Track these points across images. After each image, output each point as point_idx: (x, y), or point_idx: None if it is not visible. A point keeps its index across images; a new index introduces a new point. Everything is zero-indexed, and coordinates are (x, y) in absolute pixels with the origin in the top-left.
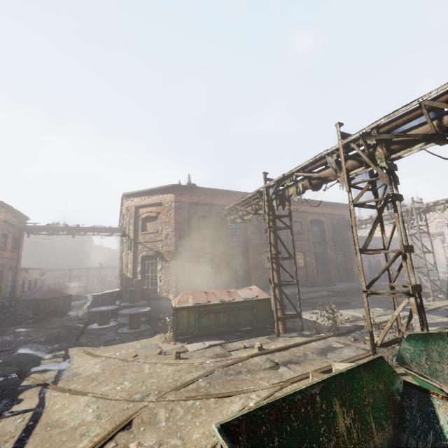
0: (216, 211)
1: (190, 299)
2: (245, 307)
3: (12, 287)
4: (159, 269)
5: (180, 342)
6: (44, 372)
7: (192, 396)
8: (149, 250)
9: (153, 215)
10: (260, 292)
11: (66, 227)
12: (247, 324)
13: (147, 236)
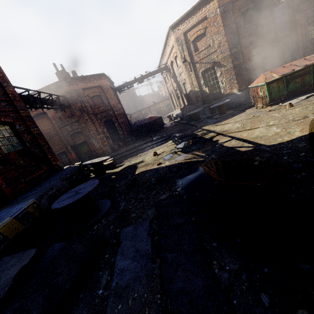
0: None
1: (273, 75)
2: None
3: (129, 123)
4: (219, 75)
5: (273, 105)
6: (206, 135)
7: None
8: (206, 65)
9: (201, 33)
10: None
11: (136, 79)
12: None
13: (201, 54)
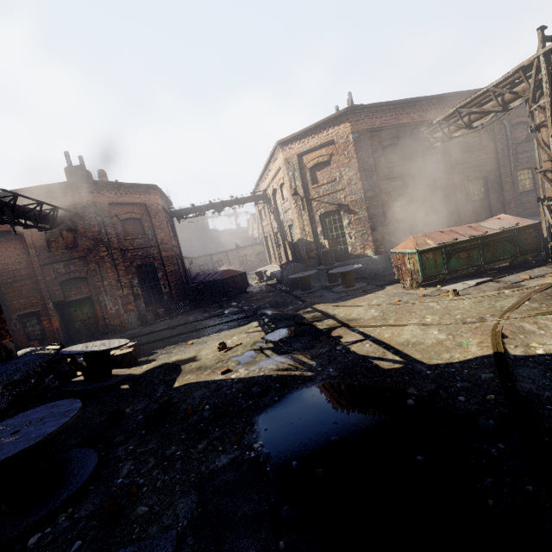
0: (405, 133)
1: (427, 241)
2: (504, 239)
3: (185, 274)
4: (347, 225)
5: (428, 287)
6: (320, 322)
7: (544, 312)
8: (328, 206)
9: (324, 160)
10: (517, 220)
11: (212, 204)
12: (507, 259)
13: (321, 189)
